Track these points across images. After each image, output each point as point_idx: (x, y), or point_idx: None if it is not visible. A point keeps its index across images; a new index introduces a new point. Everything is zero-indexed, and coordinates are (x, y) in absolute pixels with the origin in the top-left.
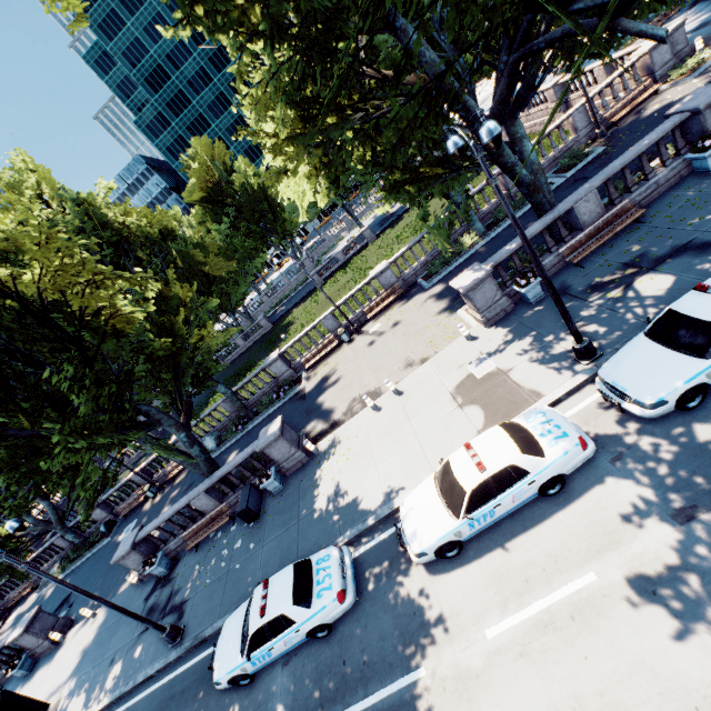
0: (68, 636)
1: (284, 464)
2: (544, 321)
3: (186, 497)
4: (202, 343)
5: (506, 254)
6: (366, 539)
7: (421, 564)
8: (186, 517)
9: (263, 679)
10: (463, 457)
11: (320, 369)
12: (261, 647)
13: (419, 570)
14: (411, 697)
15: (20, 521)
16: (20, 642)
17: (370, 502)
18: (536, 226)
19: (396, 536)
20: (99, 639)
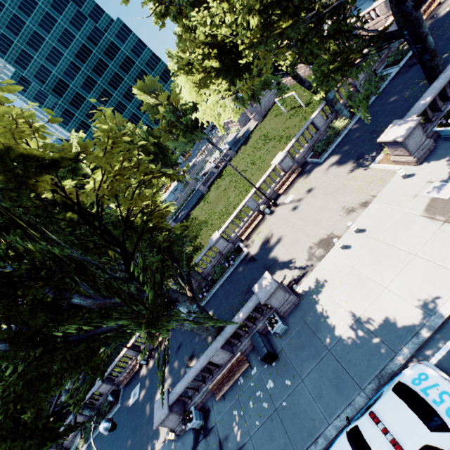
0: None
1: (281, 309)
2: None
3: (203, 356)
4: (188, 232)
5: (424, 106)
6: (429, 350)
7: None
8: (205, 372)
9: None
10: None
11: (255, 237)
12: None
13: None
14: None
15: (111, 420)
16: None
17: (408, 318)
18: (439, 81)
19: None
20: None
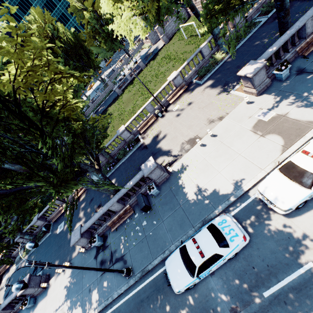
0: (50, 283)
1: (157, 181)
2: (297, 87)
3: (105, 206)
4: (98, 123)
5: (271, 53)
6: (232, 208)
7: (279, 214)
8: (106, 215)
9: (201, 283)
10: (304, 158)
11: (149, 132)
12: (204, 271)
13: (279, 217)
14: (311, 277)
15: (34, 242)
16: (25, 293)
17: (226, 190)
18: (285, 36)
19: (252, 203)
20: (73, 281)
